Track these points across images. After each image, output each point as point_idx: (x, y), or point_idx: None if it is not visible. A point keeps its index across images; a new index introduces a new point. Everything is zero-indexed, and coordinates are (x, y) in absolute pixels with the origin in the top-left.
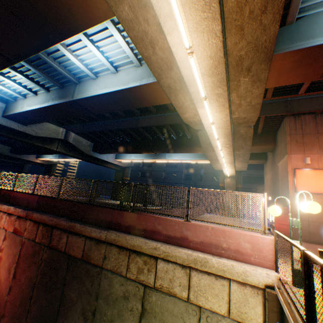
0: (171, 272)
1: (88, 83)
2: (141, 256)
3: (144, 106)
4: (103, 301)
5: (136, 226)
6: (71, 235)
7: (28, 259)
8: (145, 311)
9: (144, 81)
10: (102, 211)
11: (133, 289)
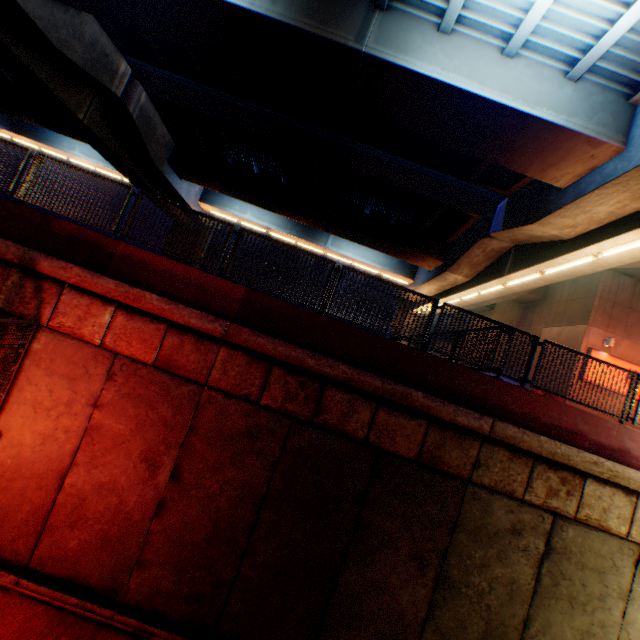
0: (607, 498)
1: (416, 29)
2: (555, 470)
3: (488, 158)
4: (466, 536)
5: (537, 417)
6: (386, 409)
7: (227, 441)
8: (551, 551)
9: (574, 123)
10: (460, 374)
11: (531, 520)
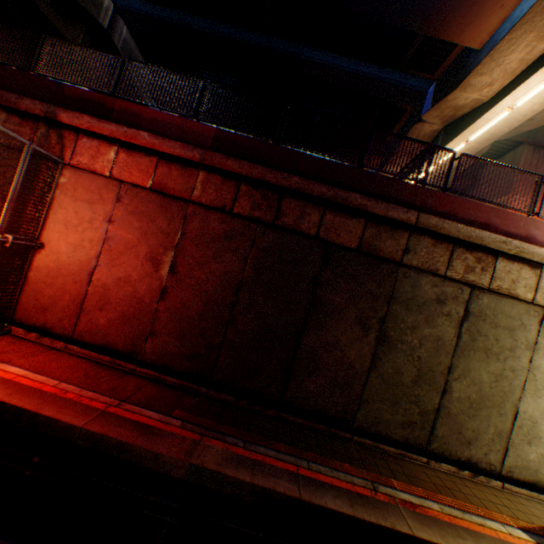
0: (515, 273)
1: None
2: (471, 252)
3: (413, 29)
4: (399, 306)
5: (456, 215)
6: (331, 212)
7: (209, 243)
8: (469, 315)
9: None
10: (391, 185)
11: (452, 292)
